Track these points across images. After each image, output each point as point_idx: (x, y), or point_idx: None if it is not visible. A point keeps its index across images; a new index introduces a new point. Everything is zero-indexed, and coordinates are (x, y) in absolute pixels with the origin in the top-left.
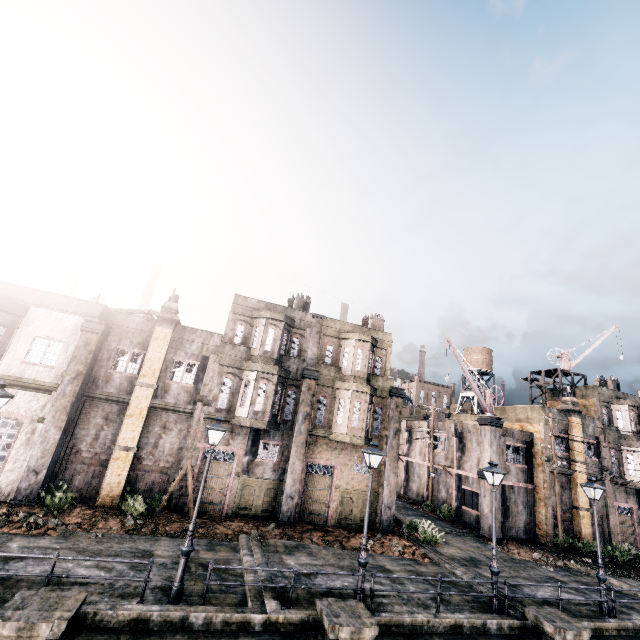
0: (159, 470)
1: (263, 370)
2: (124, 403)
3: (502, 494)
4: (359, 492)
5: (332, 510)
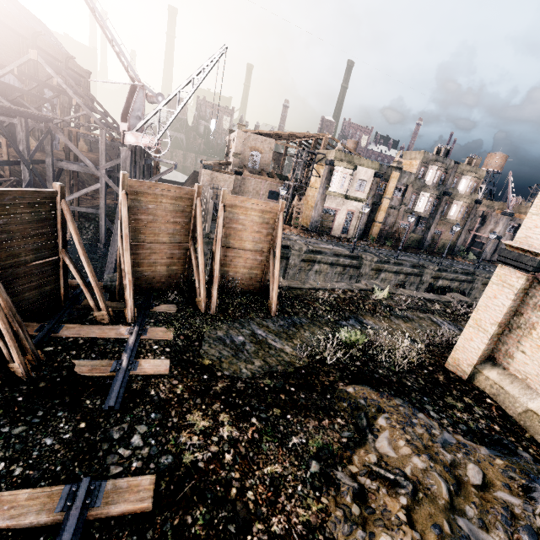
0: (385, 230)
1: (433, 193)
2: (378, 205)
3: (497, 244)
4: (447, 241)
5: (437, 247)
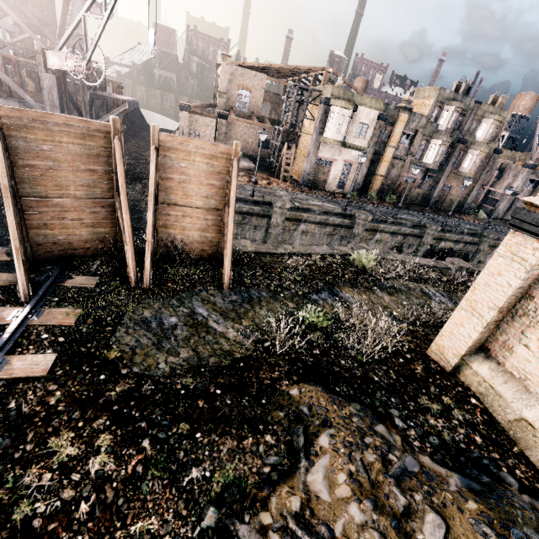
0: (387, 184)
1: (446, 140)
2: (380, 155)
3: (512, 201)
4: (457, 197)
5: (444, 204)
